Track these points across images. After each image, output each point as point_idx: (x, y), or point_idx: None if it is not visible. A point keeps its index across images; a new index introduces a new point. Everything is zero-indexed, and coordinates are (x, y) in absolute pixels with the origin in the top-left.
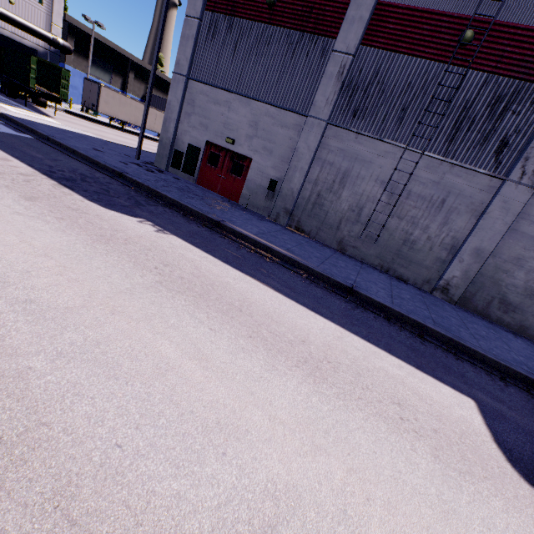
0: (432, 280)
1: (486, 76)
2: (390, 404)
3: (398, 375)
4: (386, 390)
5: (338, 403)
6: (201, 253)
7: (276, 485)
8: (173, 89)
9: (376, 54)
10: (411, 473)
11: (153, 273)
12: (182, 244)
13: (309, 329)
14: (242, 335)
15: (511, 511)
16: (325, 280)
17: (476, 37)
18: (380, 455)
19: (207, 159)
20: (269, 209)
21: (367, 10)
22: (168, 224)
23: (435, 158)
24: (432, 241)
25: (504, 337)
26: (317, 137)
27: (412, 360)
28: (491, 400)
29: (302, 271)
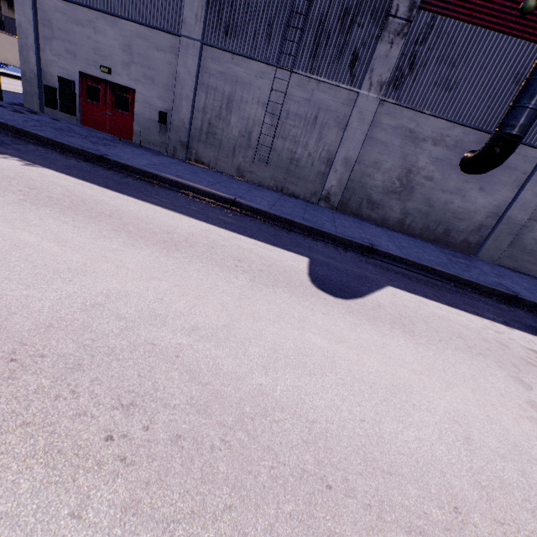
0: (317, 193)
1: None
2: (232, 260)
3: (250, 248)
4: (233, 254)
5: (184, 260)
6: (77, 181)
7: (111, 291)
8: (20, 6)
9: None
10: (226, 286)
11: (16, 194)
12: (55, 174)
13: (178, 226)
14: (107, 229)
15: (292, 298)
16: (212, 198)
17: None
18: (205, 280)
19: (86, 94)
20: (165, 144)
21: None
22: (39, 159)
23: (303, 75)
24: (313, 157)
25: (365, 227)
26: (195, 60)
27: (270, 241)
28: (325, 258)
29: (189, 192)
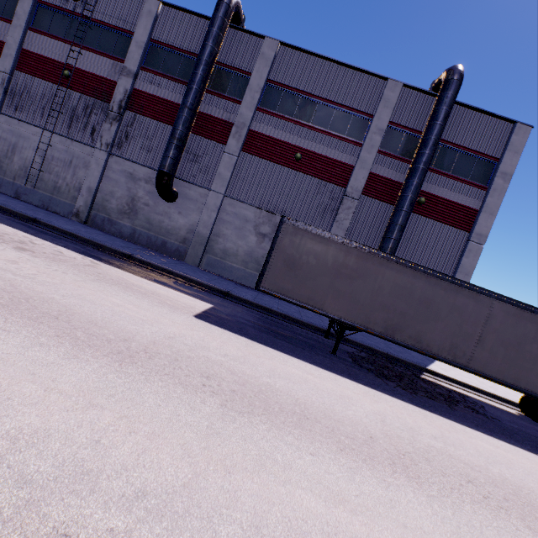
0: (73, 211)
1: (80, 95)
2: None
3: None
4: None
5: None
6: None
7: None
8: None
9: (25, 76)
10: None
11: None
12: None
13: None
14: None
15: None
16: None
17: (73, 75)
18: None
19: None
20: None
21: (14, 51)
22: None
23: (62, 136)
24: (70, 186)
25: (85, 228)
26: None
27: None
28: None
29: None
